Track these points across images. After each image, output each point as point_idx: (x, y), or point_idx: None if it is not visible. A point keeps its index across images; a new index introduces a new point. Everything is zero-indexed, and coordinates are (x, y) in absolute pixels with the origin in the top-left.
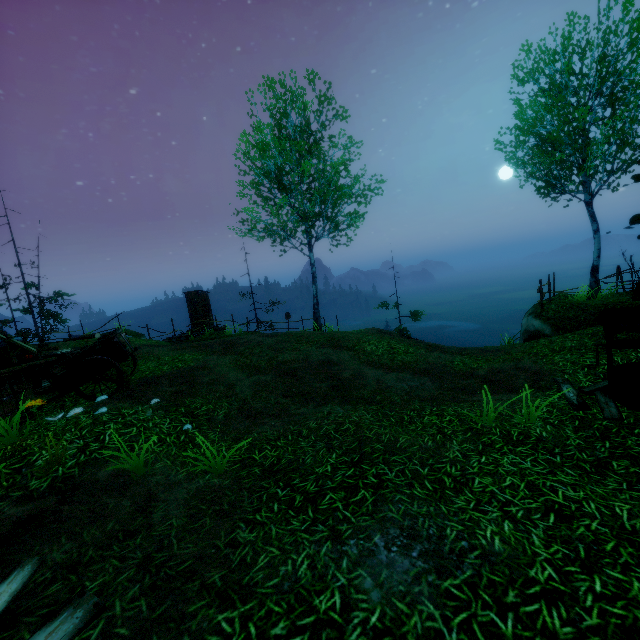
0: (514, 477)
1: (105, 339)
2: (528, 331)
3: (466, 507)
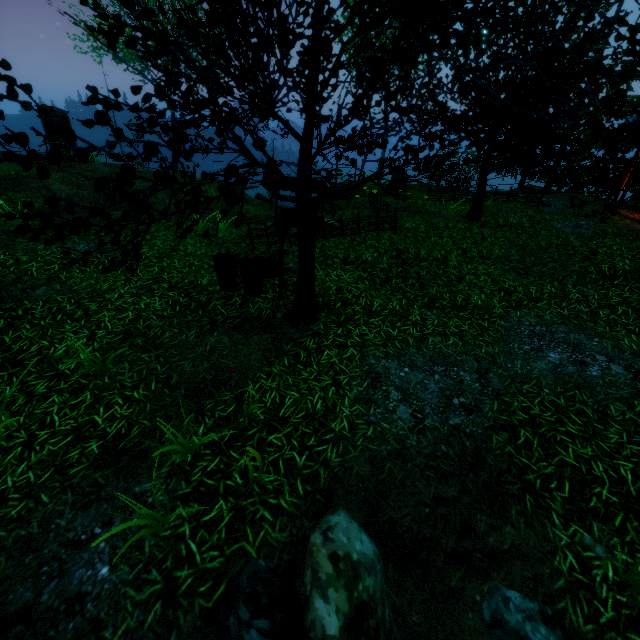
0: (175, 242)
1: None
2: None
3: None
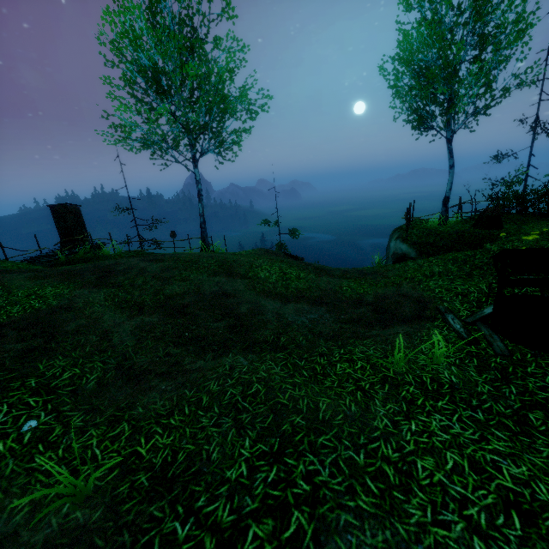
0: (453, 452)
1: None
2: (396, 254)
3: (424, 520)
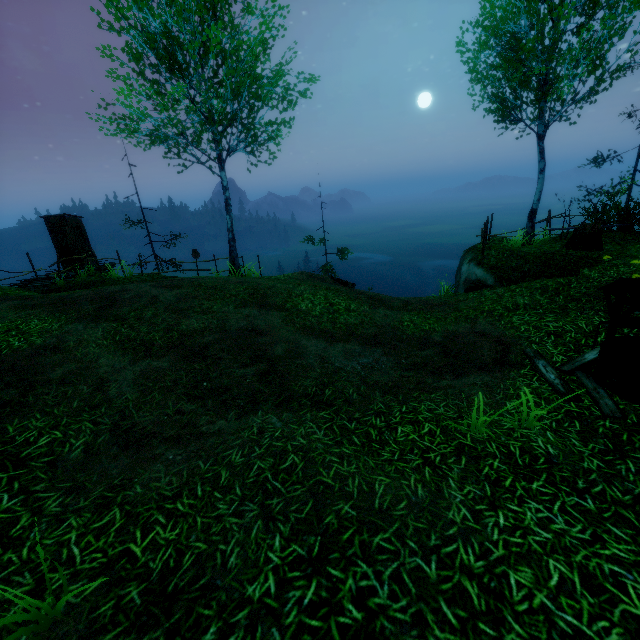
0: (557, 559)
1: None
2: (469, 280)
3: None
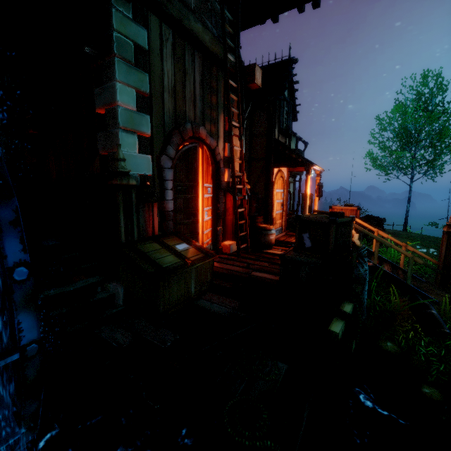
0: None
1: (380, 219)
2: None
3: None
